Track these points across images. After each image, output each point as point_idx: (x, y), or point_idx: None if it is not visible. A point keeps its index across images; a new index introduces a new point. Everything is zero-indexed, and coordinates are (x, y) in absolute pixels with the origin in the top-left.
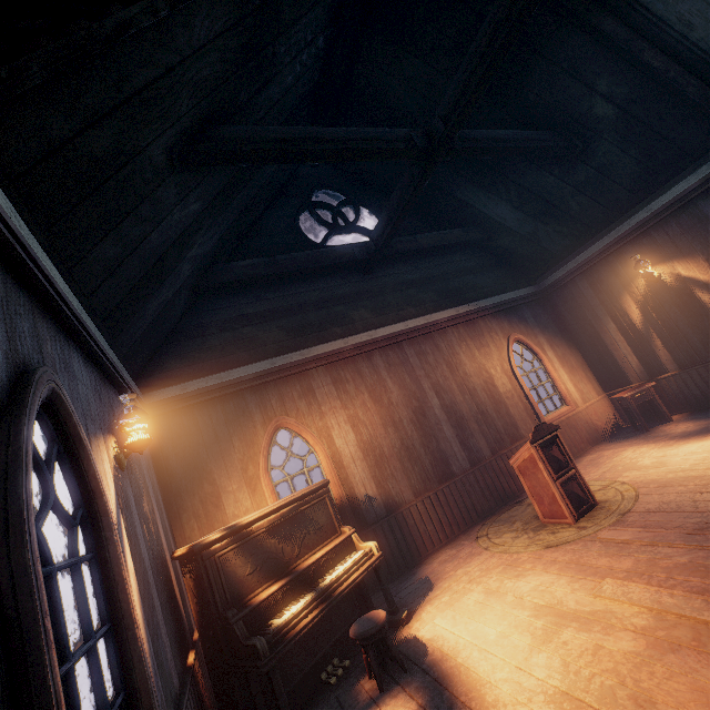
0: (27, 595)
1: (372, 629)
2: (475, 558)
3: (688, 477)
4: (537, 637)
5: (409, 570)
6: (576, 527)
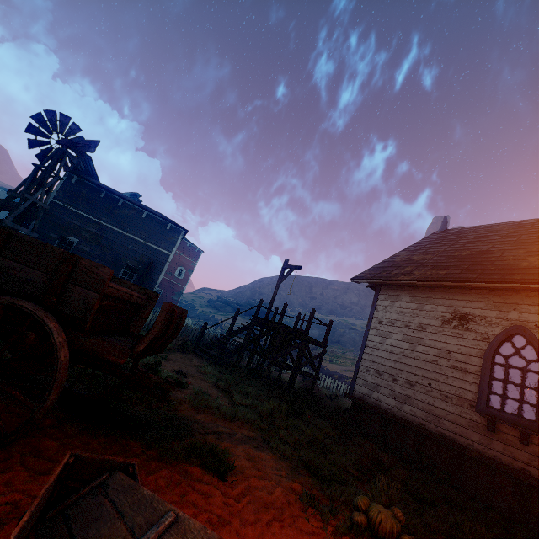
0: None
1: None
2: None
3: None
4: None
5: None
6: None
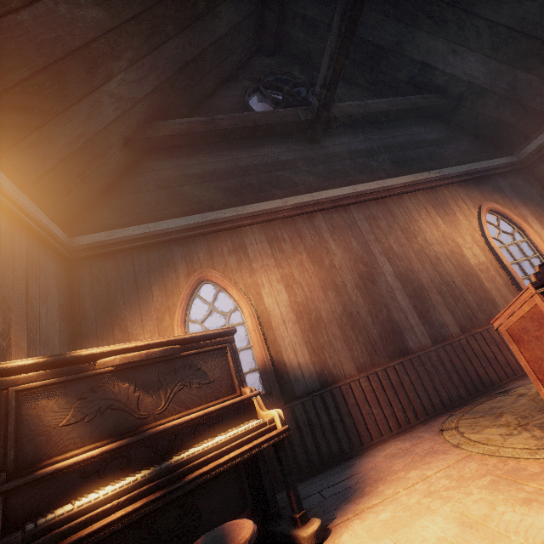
0: None
1: None
2: (438, 457)
3: None
4: None
5: (345, 461)
6: None
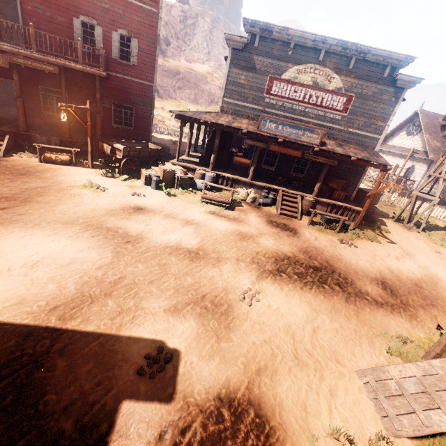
0: None
1: None
2: None
3: None
4: None
5: None
6: None
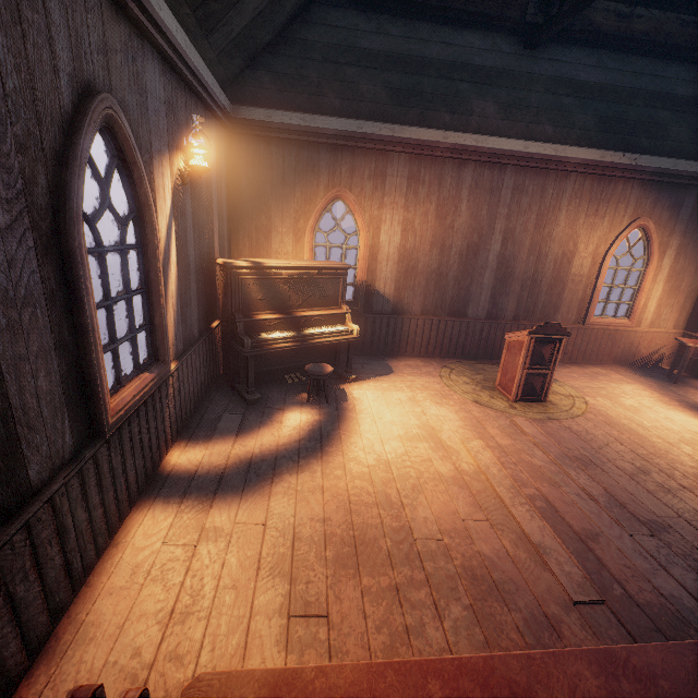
0: (76, 266)
1: (317, 373)
2: (428, 377)
3: (633, 431)
4: (406, 435)
5: (384, 356)
6: (510, 404)
